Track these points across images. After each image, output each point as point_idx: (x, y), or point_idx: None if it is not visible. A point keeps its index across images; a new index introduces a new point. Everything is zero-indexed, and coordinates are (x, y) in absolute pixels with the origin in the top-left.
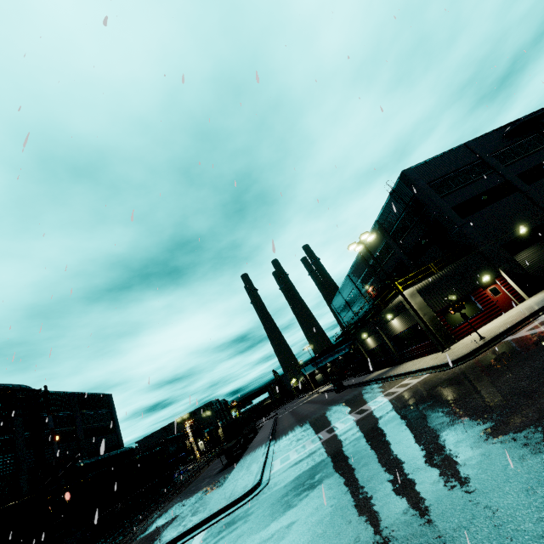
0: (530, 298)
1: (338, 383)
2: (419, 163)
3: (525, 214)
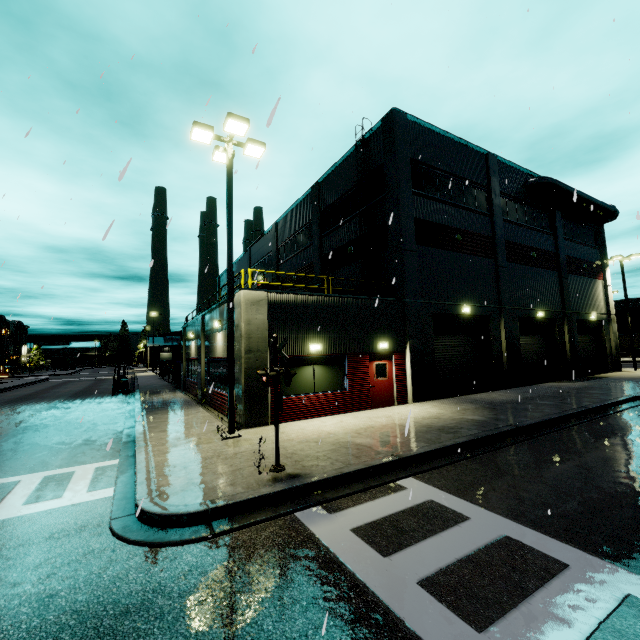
0: (415, 405)
1: (119, 381)
2: (423, 121)
3: (482, 293)
